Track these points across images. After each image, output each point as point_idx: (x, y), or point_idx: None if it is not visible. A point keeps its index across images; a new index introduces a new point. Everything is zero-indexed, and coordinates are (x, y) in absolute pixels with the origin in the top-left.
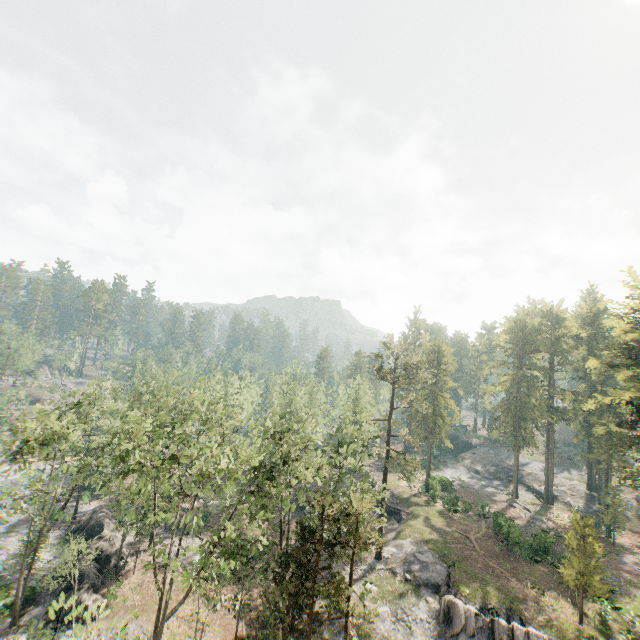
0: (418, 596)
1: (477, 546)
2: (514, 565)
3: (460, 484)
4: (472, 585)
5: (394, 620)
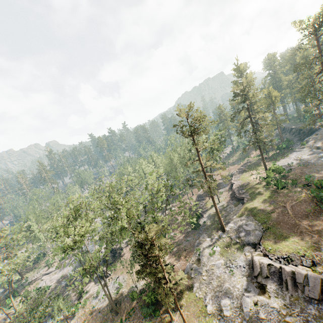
0: (241, 252)
1: (291, 211)
2: (320, 220)
3: (299, 163)
4: (275, 243)
5: (225, 267)
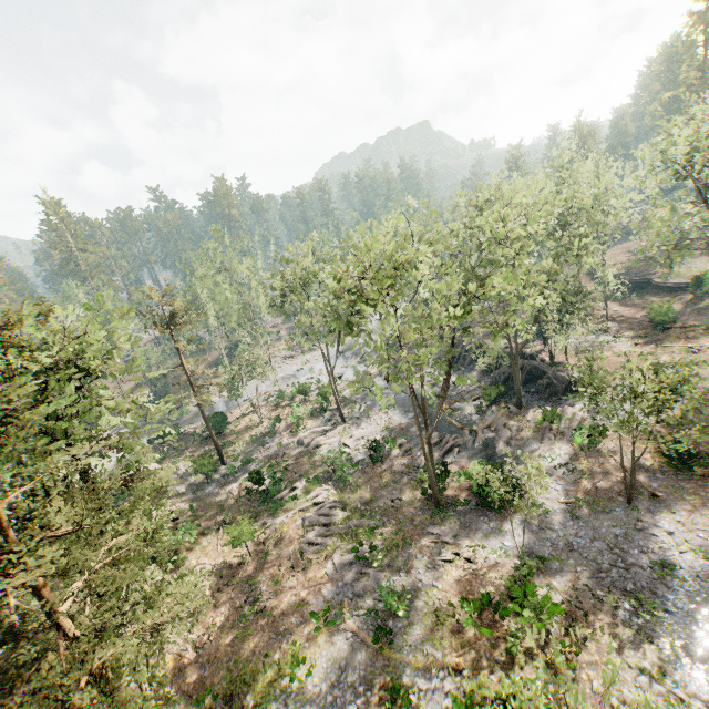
0: None
1: None
2: None
3: None
4: None
5: None
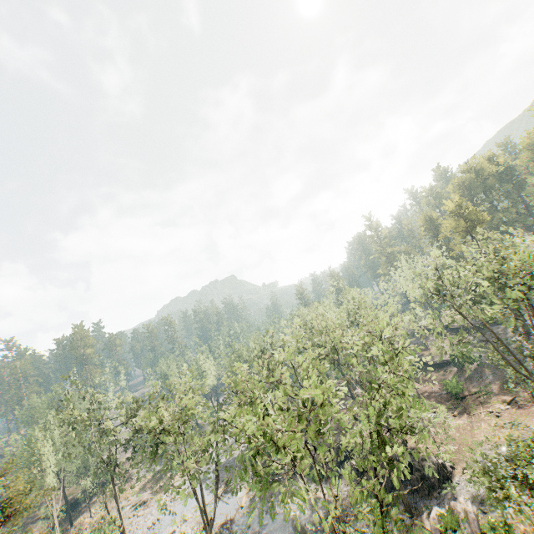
0: None
1: None
2: None
3: None
4: None
5: None
